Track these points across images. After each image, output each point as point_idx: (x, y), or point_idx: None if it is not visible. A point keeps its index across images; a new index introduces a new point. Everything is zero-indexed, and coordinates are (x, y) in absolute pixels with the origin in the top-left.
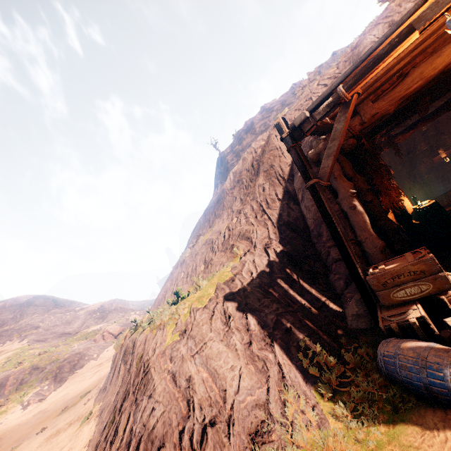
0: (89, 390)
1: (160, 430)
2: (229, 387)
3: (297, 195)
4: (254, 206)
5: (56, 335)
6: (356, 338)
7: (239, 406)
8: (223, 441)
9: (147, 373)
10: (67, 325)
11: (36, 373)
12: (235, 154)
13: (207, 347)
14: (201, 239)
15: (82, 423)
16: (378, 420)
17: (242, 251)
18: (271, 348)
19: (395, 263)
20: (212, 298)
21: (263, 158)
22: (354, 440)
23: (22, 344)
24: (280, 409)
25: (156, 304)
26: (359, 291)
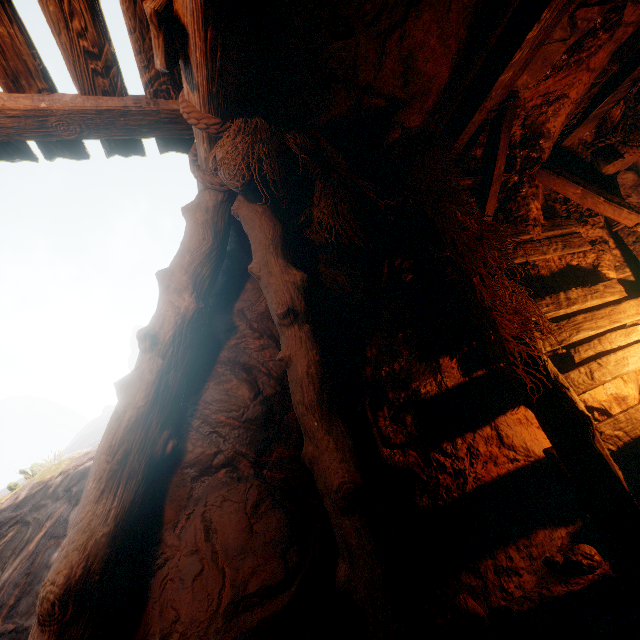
0: None
1: None
2: None
3: None
4: None
5: None
6: None
7: None
8: None
9: None
10: None
11: None
12: None
13: None
14: None
15: None
16: None
17: None
18: None
19: None
20: None
21: None
22: None
23: None
24: None
25: None
26: None
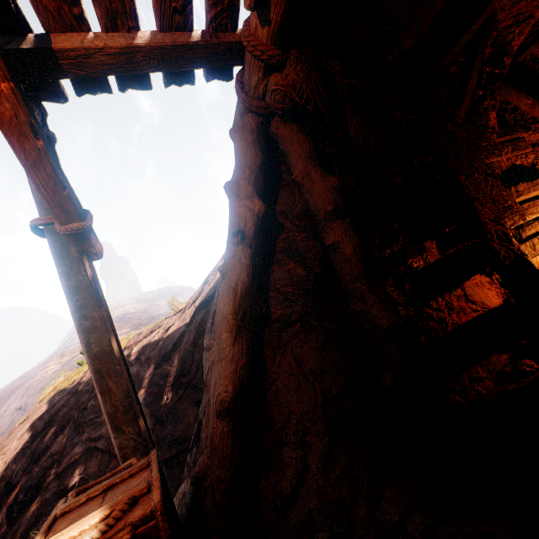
0: None
1: None
2: None
3: None
4: None
5: None
6: None
7: None
8: None
9: None
10: None
11: None
12: None
13: None
14: None
15: None
16: None
17: (185, 304)
18: (18, 515)
19: (108, 498)
20: (76, 380)
21: None
22: None
23: None
24: None
25: None
26: None
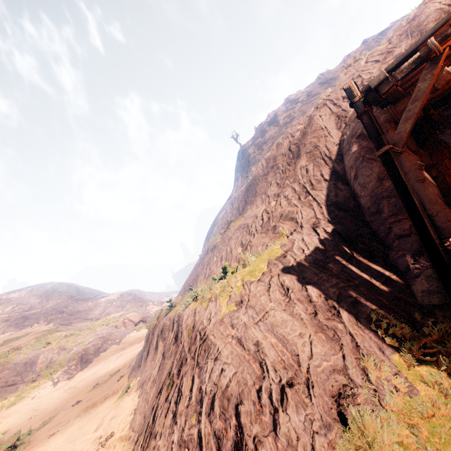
0: (118, 369)
1: (235, 389)
2: (301, 352)
3: (346, 174)
4: (296, 188)
5: (79, 321)
6: (431, 313)
7: (315, 370)
8: (304, 401)
9: (206, 340)
10: (89, 312)
11: (63, 354)
12: (257, 147)
13: (270, 315)
14: (232, 225)
15: (120, 396)
16: None
17: (287, 231)
18: (339, 319)
19: None
20: (265, 272)
21: (304, 140)
22: None
23: (49, 327)
24: (361, 375)
25: (187, 288)
26: (434, 264)
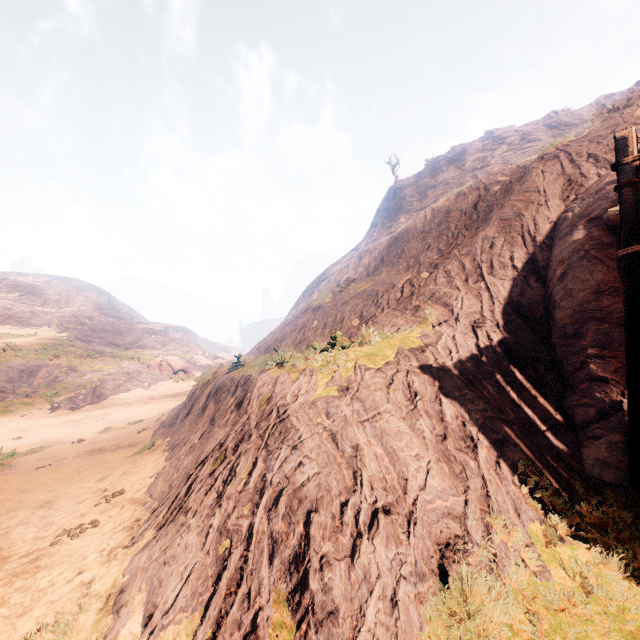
0: (140, 419)
1: (312, 491)
2: (412, 477)
3: (548, 269)
4: (467, 265)
5: (103, 342)
6: (599, 490)
7: (424, 505)
8: (399, 537)
9: (284, 421)
10: (118, 335)
11: (73, 376)
12: (420, 190)
13: (382, 418)
14: (353, 287)
15: (139, 451)
16: (639, 600)
17: (433, 319)
18: (474, 454)
19: None
20: (390, 362)
21: (504, 200)
22: (598, 610)
23: (62, 336)
24: (482, 532)
25: (264, 349)
26: (631, 431)
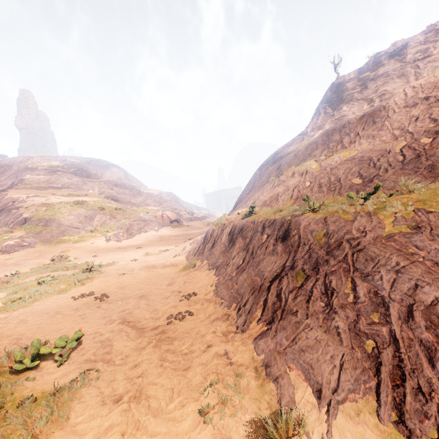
0: (165, 249)
1: None
2: None
3: None
4: None
5: (124, 201)
6: None
7: None
8: None
9: (363, 250)
10: (133, 197)
11: (114, 221)
12: (361, 83)
13: None
14: (336, 156)
15: (186, 268)
16: None
17: None
18: None
19: None
20: None
21: None
22: None
23: (101, 196)
24: None
25: (260, 203)
26: None
